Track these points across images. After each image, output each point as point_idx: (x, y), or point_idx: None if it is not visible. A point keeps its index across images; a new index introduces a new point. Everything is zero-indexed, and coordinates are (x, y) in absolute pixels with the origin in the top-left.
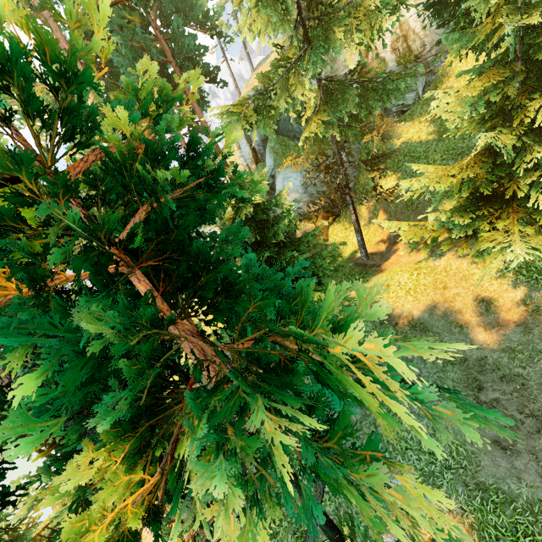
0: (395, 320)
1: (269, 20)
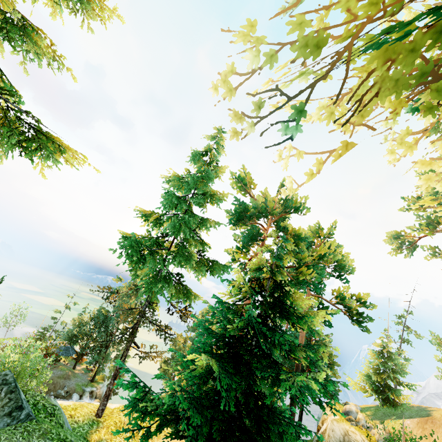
0: None
1: None
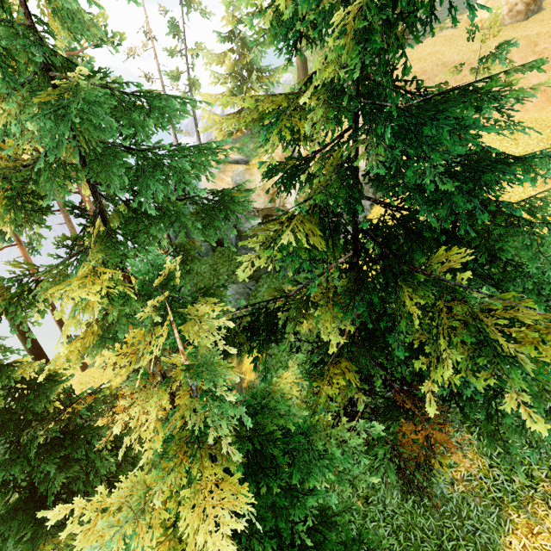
0: None
1: None
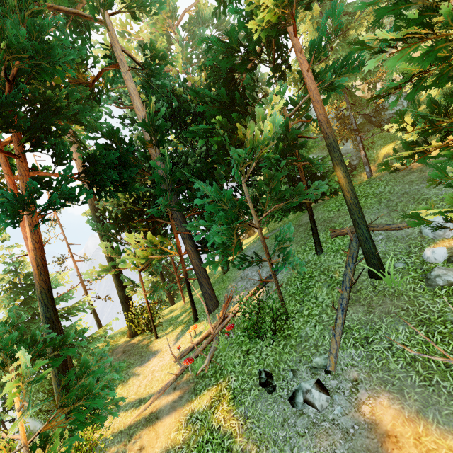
0: (409, 168)
1: (314, 30)
